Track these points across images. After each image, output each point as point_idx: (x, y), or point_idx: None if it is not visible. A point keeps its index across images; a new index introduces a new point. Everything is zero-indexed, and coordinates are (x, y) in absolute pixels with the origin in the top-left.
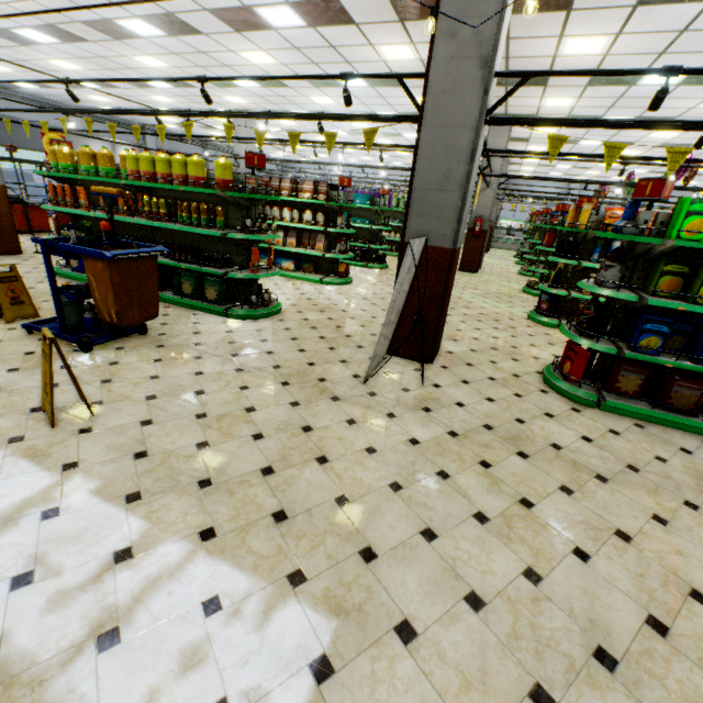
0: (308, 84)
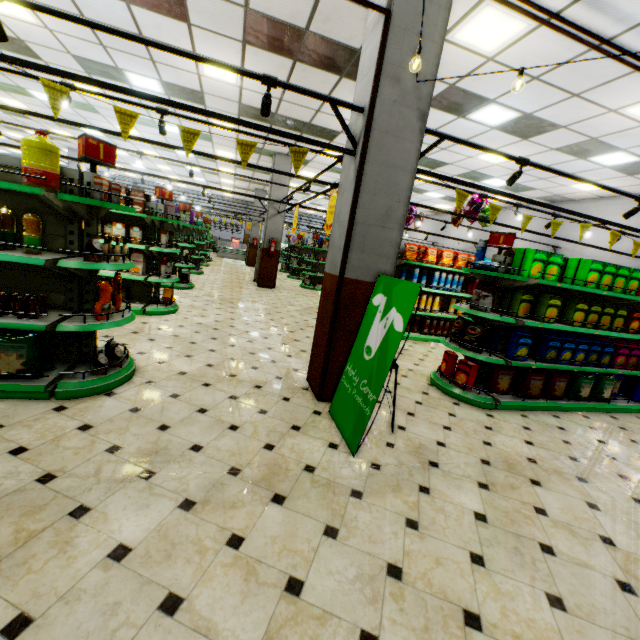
0: (77, 65)
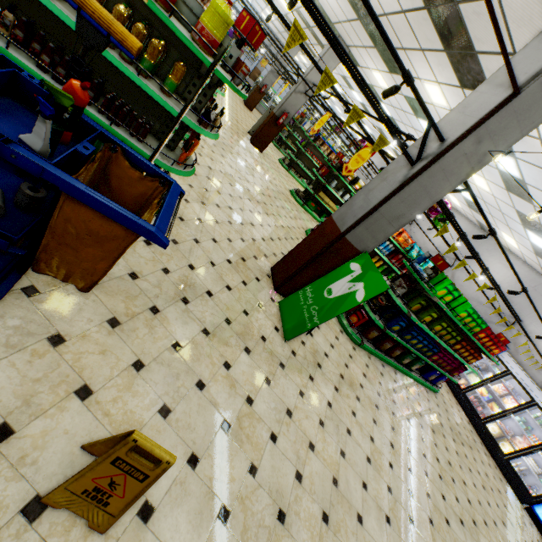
0: None
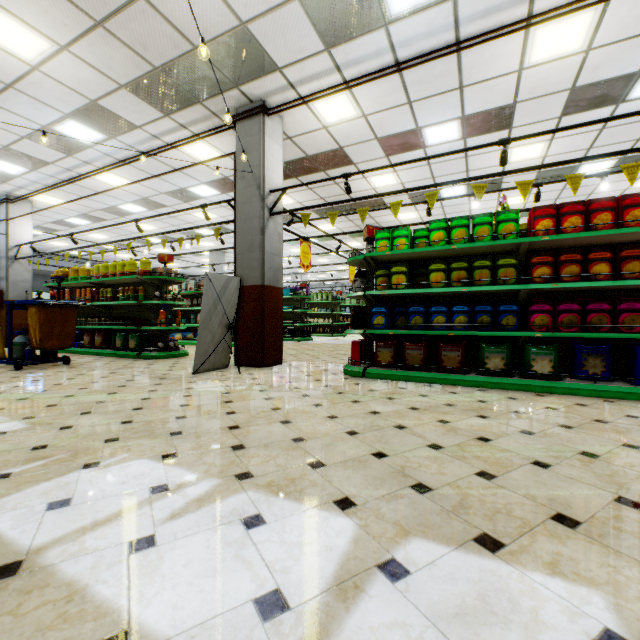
0: None
